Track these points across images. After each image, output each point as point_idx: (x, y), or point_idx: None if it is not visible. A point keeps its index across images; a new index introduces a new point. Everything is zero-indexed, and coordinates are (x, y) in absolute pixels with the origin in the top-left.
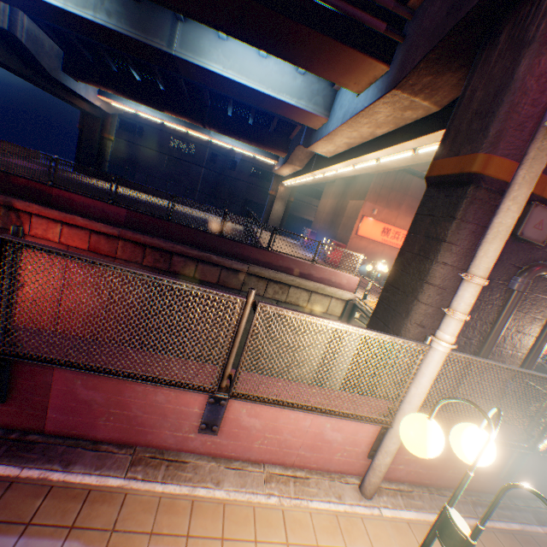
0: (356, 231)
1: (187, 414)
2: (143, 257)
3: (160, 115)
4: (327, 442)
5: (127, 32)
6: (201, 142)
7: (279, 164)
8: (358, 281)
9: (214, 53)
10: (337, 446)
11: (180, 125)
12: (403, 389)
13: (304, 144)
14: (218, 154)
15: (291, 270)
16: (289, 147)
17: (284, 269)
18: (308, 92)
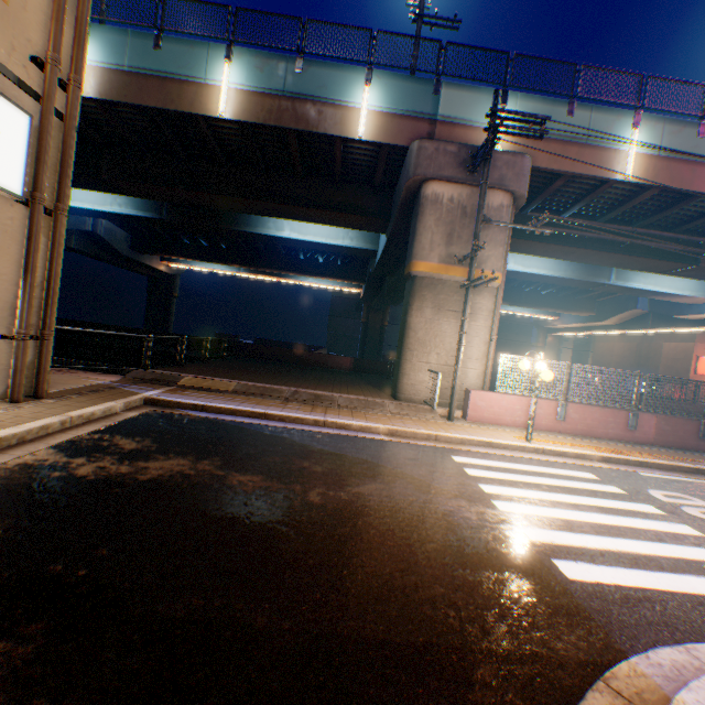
0: (693, 370)
1: None
2: None
3: None
4: None
5: (582, 278)
6: None
7: (566, 320)
8: None
9: (636, 277)
10: None
11: None
12: None
13: (659, 312)
14: None
15: None
16: (594, 307)
17: None
18: (701, 286)
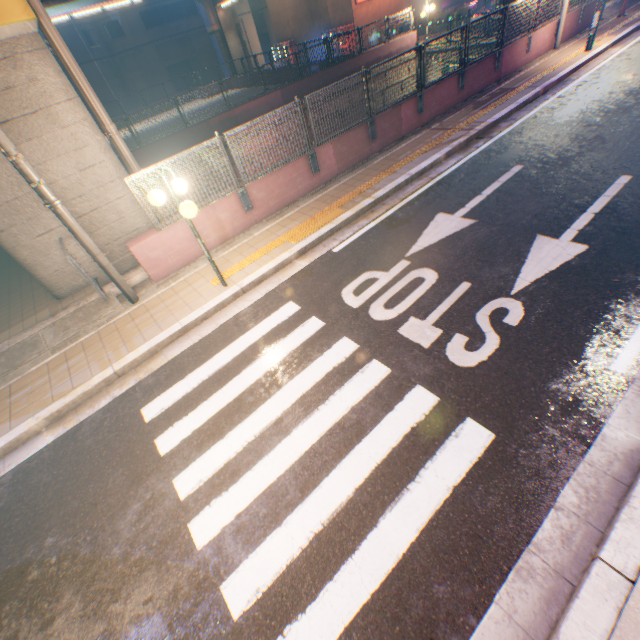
0: (355, 2)
1: (521, 53)
2: (306, 122)
3: (67, 8)
4: (544, 42)
5: None
6: (59, 24)
7: None
8: (417, 35)
9: None
10: (546, 42)
11: (96, 4)
12: (559, 5)
13: None
14: (87, 28)
15: (380, 60)
16: None
17: (376, 63)
18: None
